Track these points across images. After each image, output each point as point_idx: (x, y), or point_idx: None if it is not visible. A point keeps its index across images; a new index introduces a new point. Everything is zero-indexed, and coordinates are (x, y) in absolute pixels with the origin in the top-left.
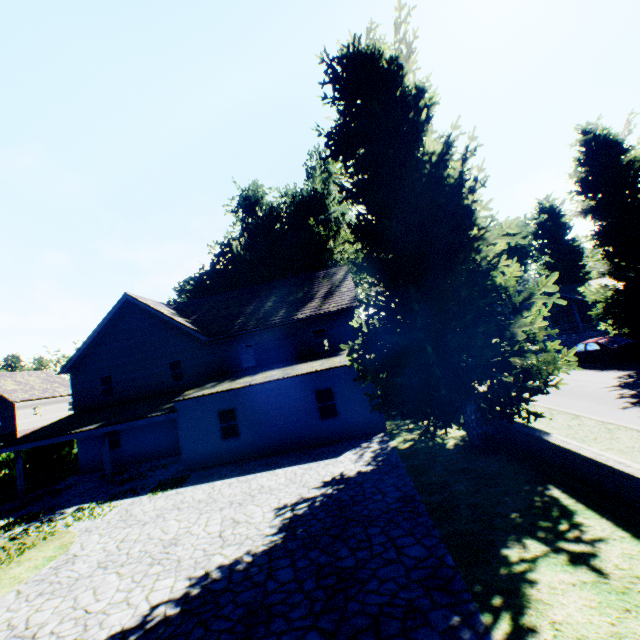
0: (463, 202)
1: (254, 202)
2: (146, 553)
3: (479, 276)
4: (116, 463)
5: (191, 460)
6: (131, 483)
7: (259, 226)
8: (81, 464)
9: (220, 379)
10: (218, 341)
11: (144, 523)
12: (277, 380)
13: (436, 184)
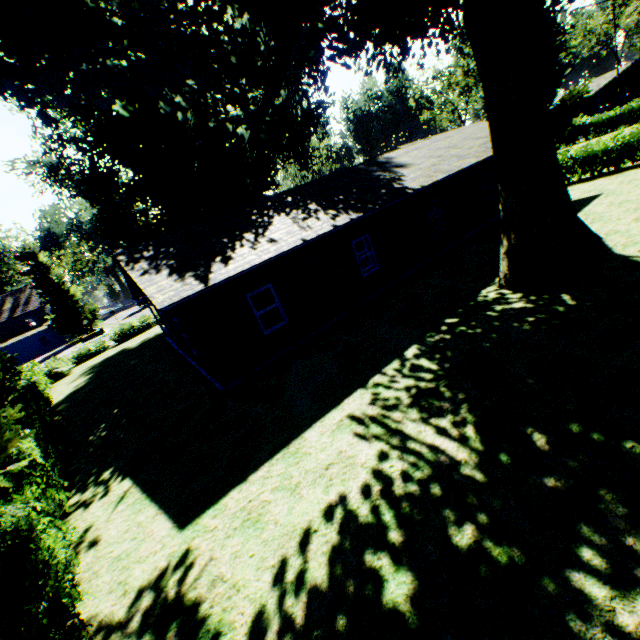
0: (68, 288)
1: None
2: None
3: (77, 302)
4: None
5: None
6: None
7: None
8: None
9: None
10: None
11: None
12: (22, 340)
13: (59, 285)
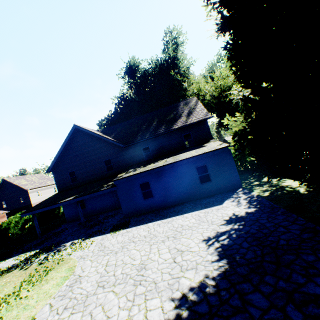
0: None
1: (134, 69)
2: (127, 275)
3: None
4: (84, 216)
5: (127, 212)
6: (97, 227)
7: (139, 83)
8: (66, 218)
9: (135, 167)
10: (129, 146)
11: (115, 252)
12: (172, 163)
13: None
